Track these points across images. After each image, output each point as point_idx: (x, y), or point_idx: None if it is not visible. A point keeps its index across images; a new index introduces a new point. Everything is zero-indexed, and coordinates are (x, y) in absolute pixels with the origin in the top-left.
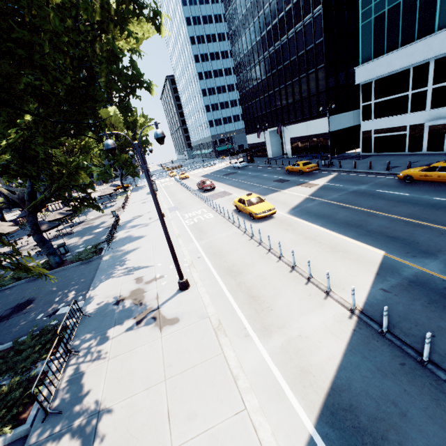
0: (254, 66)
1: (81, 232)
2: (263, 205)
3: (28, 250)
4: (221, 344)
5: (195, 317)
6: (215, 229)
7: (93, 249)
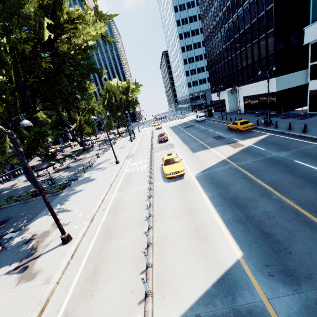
0: (217, 37)
1: (74, 168)
2: (174, 166)
3: (43, 177)
4: None
5: (43, 279)
6: (136, 182)
7: (61, 186)
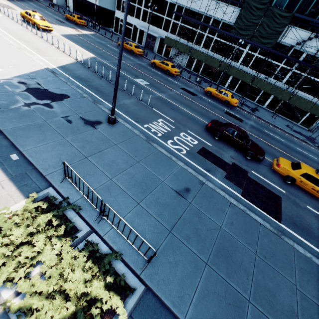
0: None
1: None
2: (44, 22)
3: None
4: (23, 51)
5: (6, 44)
6: (7, 23)
7: None
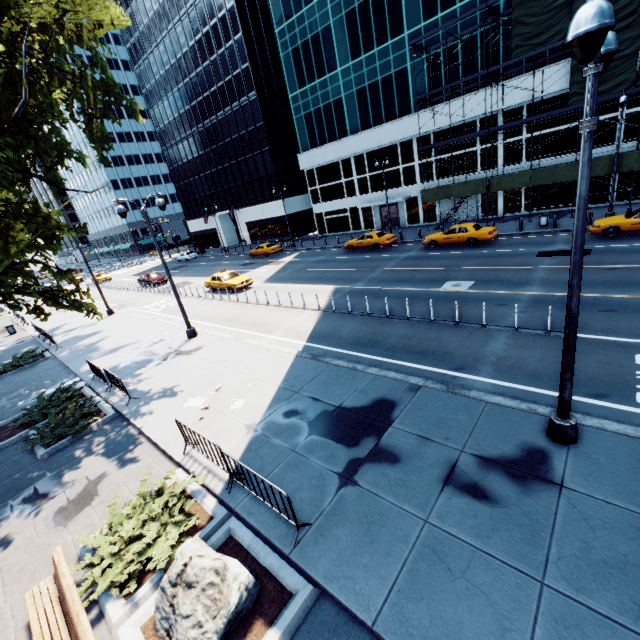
0: (186, 138)
1: None
2: (240, 278)
3: None
4: (244, 342)
5: (216, 342)
6: (195, 306)
7: (29, 355)
